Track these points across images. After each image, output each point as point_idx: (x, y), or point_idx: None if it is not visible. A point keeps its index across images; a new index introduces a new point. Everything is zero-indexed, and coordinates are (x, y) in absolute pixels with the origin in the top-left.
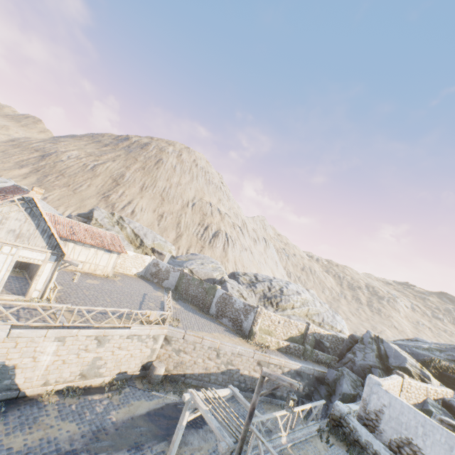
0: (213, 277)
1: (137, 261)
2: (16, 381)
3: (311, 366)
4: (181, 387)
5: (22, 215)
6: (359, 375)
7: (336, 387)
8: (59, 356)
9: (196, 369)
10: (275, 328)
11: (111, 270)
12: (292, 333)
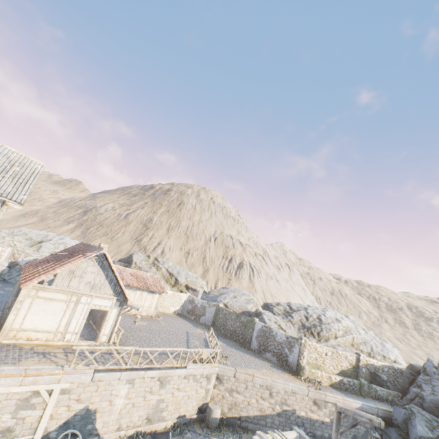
0: (248, 310)
1: (174, 299)
2: (96, 426)
3: (372, 404)
4: (239, 432)
5: (96, 268)
6: (432, 413)
7: (408, 429)
8: (129, 399)
9: (251, 410)
10: (323, 360)
11: (154, 310)
12: (342, 365)
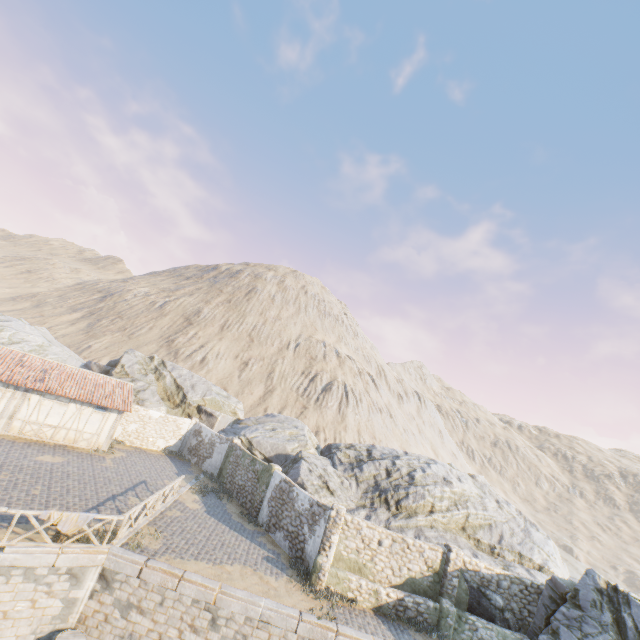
0: (286, 452)
1: (167, 427)
2: None
3: None
4: None
5: None
6: None
7: None
8: None
9: None
10: (372, 556)
11: (106, 441)
12: (412, 569)
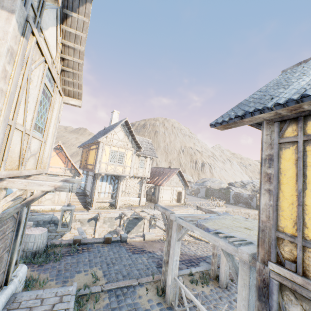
0: (222, 187)
1: None
2: None
3: None
4: None
5: (176, 176)
6: None
7: None
8: None
9: None
10: None
11: None
12: None
